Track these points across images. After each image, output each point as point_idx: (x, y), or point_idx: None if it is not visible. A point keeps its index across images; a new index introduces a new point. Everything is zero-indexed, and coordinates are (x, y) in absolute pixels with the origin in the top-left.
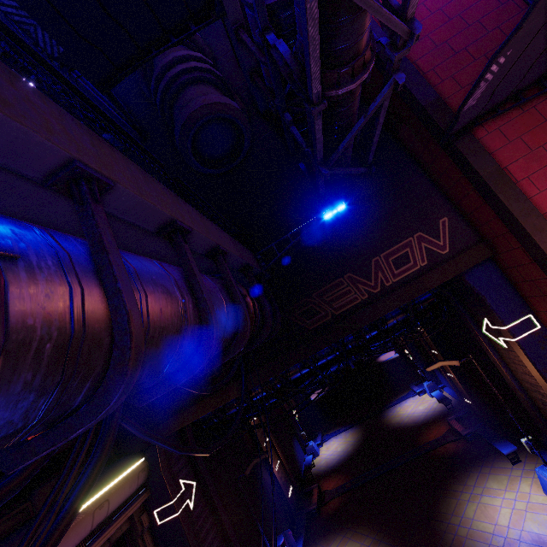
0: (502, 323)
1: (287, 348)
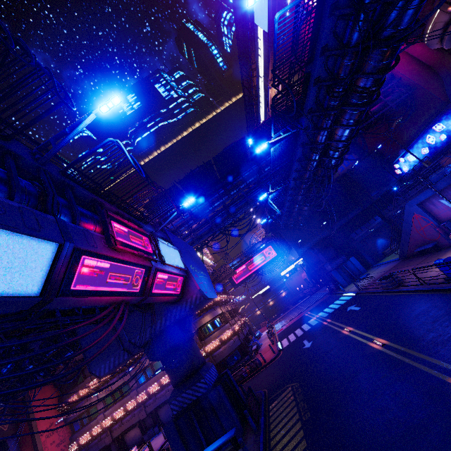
0: None
1: None
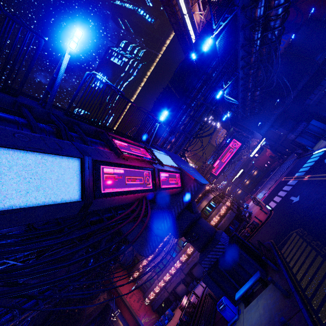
0: (115, 312)
1: (76, 325)
